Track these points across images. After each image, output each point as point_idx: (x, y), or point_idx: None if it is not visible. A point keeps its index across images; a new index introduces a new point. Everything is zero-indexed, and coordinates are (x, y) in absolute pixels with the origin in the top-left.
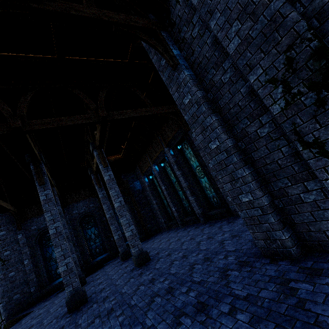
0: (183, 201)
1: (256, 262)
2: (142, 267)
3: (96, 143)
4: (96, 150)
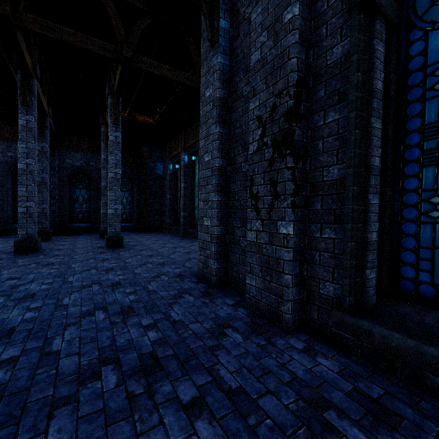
0: (196, 211)
1: (188, 278)
2: (110, 249)
3: (114, 88)
4: (112, 97)
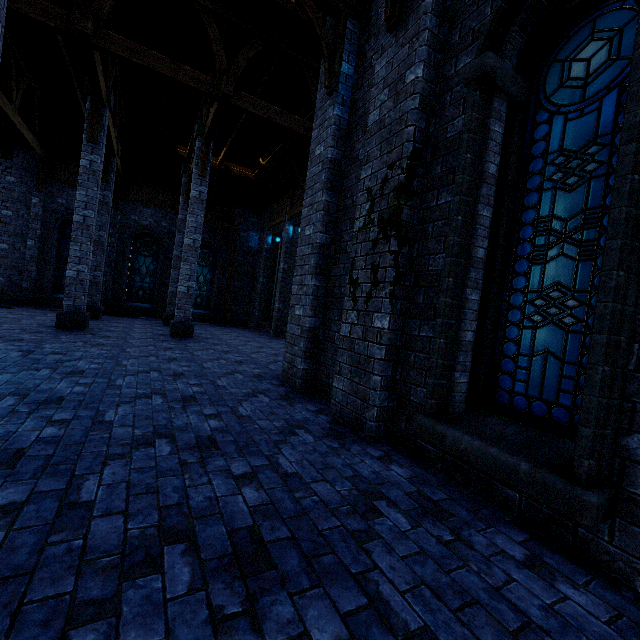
0: None
1: (268, 380)
2: (175, 338)
3: (205, 128)
4: (201, 139)
